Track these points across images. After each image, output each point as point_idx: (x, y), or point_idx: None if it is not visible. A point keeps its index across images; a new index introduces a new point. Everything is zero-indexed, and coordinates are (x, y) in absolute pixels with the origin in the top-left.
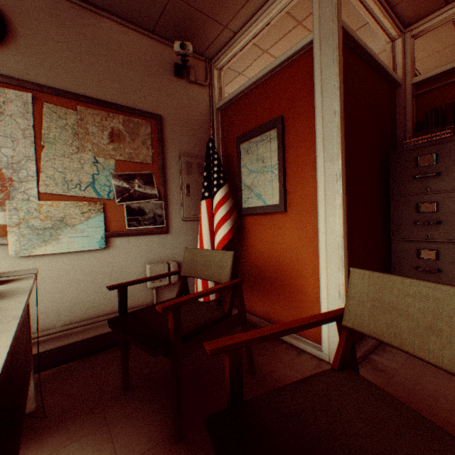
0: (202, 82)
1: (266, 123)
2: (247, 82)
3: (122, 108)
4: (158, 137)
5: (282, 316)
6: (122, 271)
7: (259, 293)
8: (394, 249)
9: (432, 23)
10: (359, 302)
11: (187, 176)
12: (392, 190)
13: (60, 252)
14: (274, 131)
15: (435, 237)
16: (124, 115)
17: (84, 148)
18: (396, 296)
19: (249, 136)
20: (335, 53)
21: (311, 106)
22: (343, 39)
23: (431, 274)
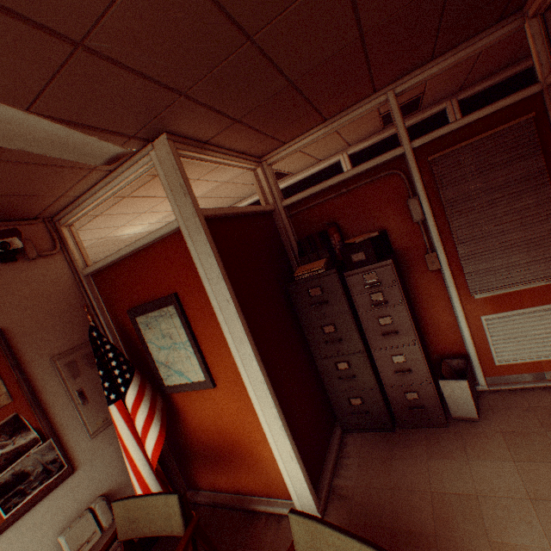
0: (50, 252)
1: (160, 299)
2: (117, 252)
3: None
4: (9, 360)
5: (251, 485)
6: None
7: (220, 468)
8: (320, 365)
9: (280, 156)
10: (303, 547)
11: (75, 380)
12: (300, 317)
13: None
14: (172, 307)
15: (343, 350)
16: None
17: None
18: (323, 544)
19: (143, 310)
20: (208, 246)
21: (203, 285)
22: (210, 217)
23: (350, 379)
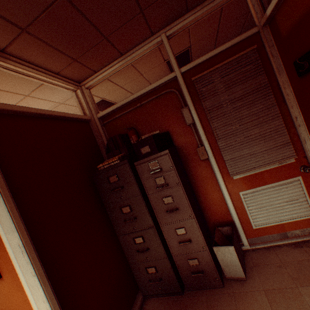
0: None
1: None
2: None
3: None
4: None
5: None
6: None
7: None
8: (122, 241)
9: (94, 81)
10: None
11: None
12: (104, 201)
13: None
14: None
15: (138, 227)
16: None
17: None
18: None
19: None
20: None
21: None
22: None
23: (146, 251)
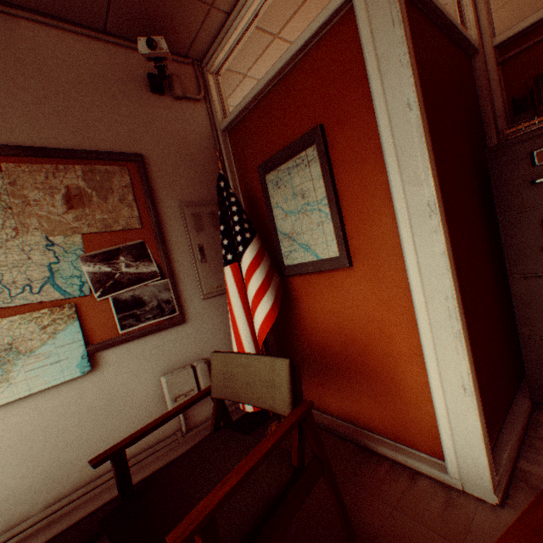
0: (194, 96)
1: (298, 139)
2: (258, 84)
3: (77, 154)
4: (144, 187)
5: (372, 417)
6: (125, 397)
7: (331, 383)
8: (515, 290)
9: None
10: None
11: (197, 234)
12: (498, 206)
13: (16, 398)
14: (313, 148)
15: None
16: (82, 164)
17: (25, 227)
18: None
19: (275, 162)
20: (394, 7)
21: (365, 101)
22: None
23: None
